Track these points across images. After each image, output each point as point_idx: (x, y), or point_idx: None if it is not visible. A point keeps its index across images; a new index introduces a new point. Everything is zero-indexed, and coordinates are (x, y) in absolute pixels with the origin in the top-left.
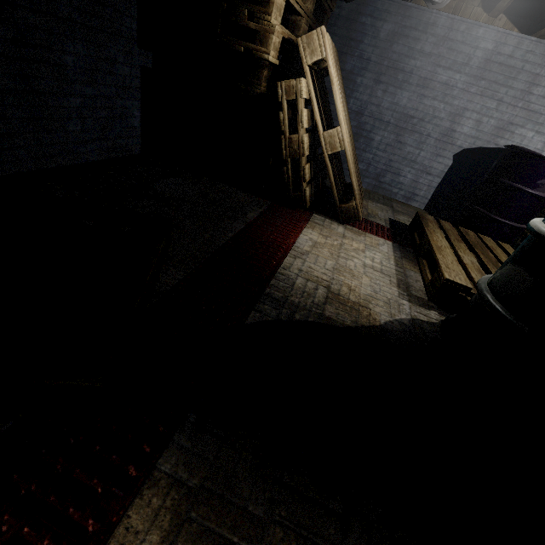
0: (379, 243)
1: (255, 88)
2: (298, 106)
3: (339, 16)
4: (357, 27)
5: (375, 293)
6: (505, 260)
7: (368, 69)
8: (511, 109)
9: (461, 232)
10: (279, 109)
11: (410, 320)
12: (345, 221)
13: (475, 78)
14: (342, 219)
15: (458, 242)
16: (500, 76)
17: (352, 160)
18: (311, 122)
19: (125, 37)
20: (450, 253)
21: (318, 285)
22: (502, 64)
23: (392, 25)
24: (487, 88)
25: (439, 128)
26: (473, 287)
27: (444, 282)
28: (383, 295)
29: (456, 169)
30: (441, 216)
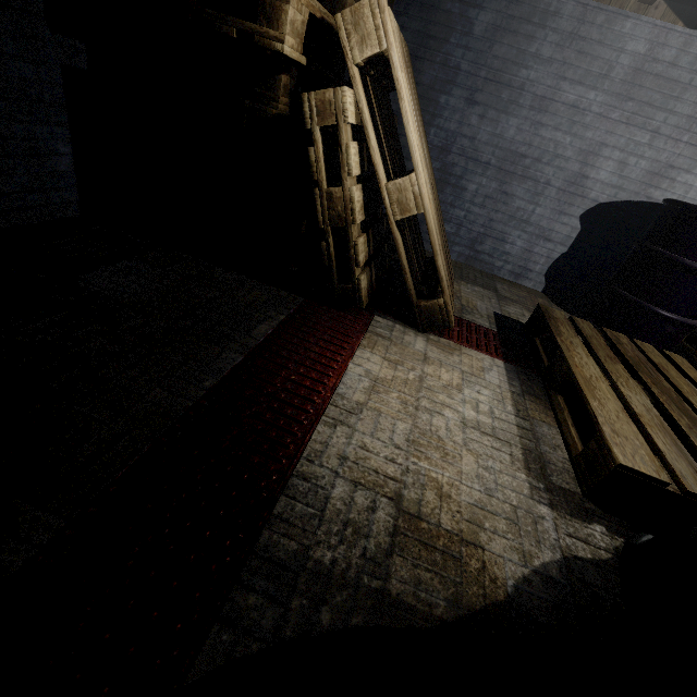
0: (484, 365)
1: (269, 107)
2: (341, 138)
3: (411, 0)
4: (438, 18)
5: (487, 496)
6: (689, 392)
7: (456, 83)
8: (671, 145)
9: (609, 339)
10: (311, 142)
11: (562, 565)
12: (427, 328)
13: (618, 98)
14: (422, 324)
15: (612, 362)
16: (656, 94)
17: (437, 227)
18: (366, 164)
19: (15, 6)
20: (609, 392)
21: (378, 496)
22: (660, 76)
23: (492, 14)
24: (636, 112)
25: (564, 172)
26: (666, 473)
27: (617, 469)
28: (504, 500)
29: (588, 233)
30: (566, 301)
